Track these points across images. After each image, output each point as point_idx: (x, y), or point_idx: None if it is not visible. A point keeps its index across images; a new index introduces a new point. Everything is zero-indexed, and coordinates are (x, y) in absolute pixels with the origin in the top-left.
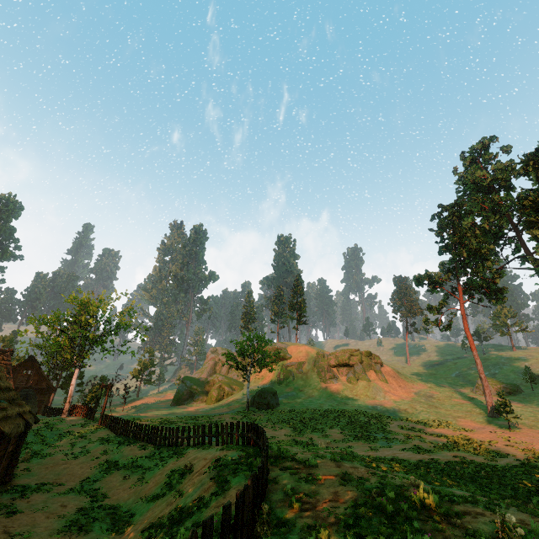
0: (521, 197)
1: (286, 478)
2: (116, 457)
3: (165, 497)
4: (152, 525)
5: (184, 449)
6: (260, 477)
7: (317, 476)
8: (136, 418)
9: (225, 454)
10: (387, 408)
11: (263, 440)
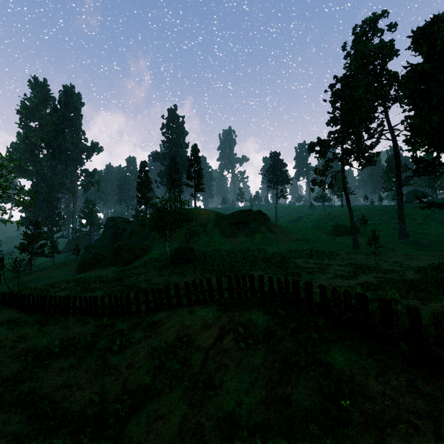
0: (410, 69)
1: None
2: (43, 342)
3: (171, 390)
4: None
5: (150, 317)
6: None
7: None
8: (45, 290)
9: (244, 317)
10: (286, 251)
11: (299, 293)
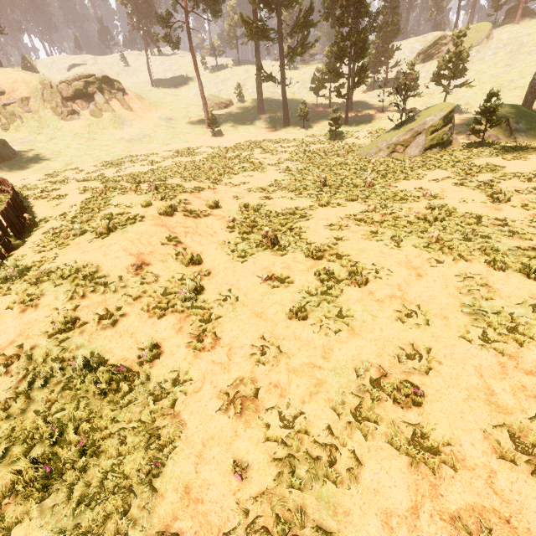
0: None
1: (40, 202)
2: None
3: None
4: None
5: None
6: (15, 203)
7: (63, 195)
8: None
9: None
10: (134, 137)
11: (8, 186)
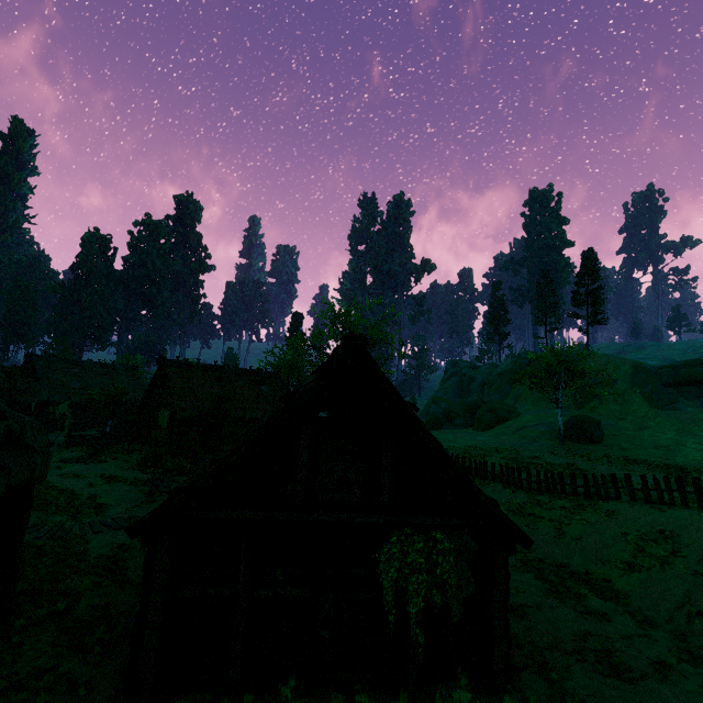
0: None
1: None
2: None
3: (662, 570)
4: (695, 608)
5: (599, 502)
6: None
7: None
8: None
9: None
10: None
11: None
